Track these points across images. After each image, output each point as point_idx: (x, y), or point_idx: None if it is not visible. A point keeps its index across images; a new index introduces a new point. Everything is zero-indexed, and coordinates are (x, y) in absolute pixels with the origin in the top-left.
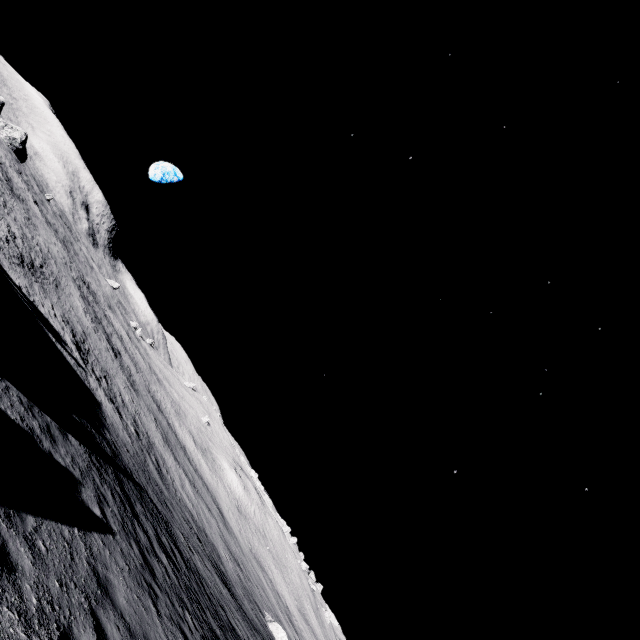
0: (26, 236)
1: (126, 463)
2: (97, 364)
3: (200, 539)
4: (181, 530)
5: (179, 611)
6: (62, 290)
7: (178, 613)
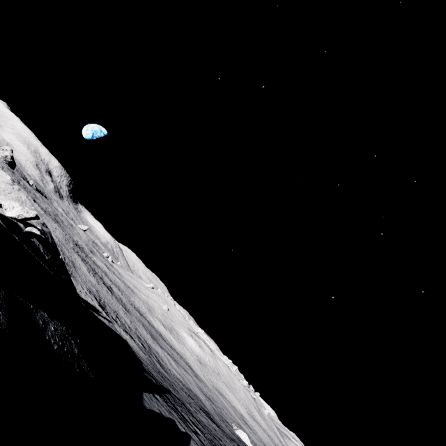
0: None
1: (157, 379)
2: (110, 310)
3: (191, 397)
4: (186, 401)
5: None
6: (76, 267)
7: None
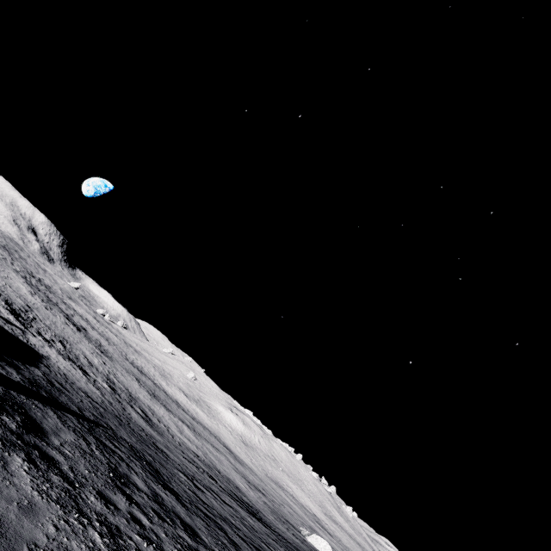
0: None
1: (72, 401)
2: (48, 331)
3: (212, 476)
4: (181, 470)
5: None
6: None
7: None
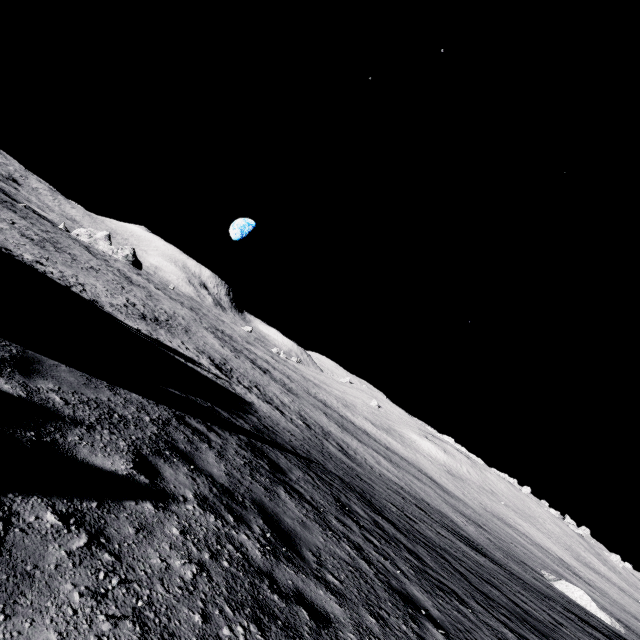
0: (148, 305)
1: (285, 441)
2: (244, 378)
3: (421, 508)
4: (389, 500)
5: (407, 632)
6: (193, 334)
7: (404, 639)
